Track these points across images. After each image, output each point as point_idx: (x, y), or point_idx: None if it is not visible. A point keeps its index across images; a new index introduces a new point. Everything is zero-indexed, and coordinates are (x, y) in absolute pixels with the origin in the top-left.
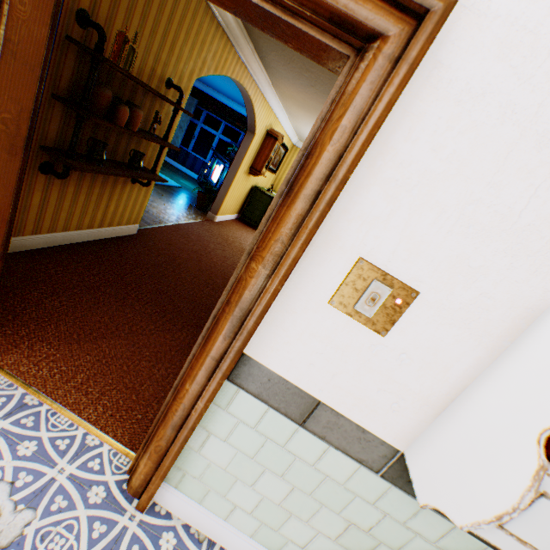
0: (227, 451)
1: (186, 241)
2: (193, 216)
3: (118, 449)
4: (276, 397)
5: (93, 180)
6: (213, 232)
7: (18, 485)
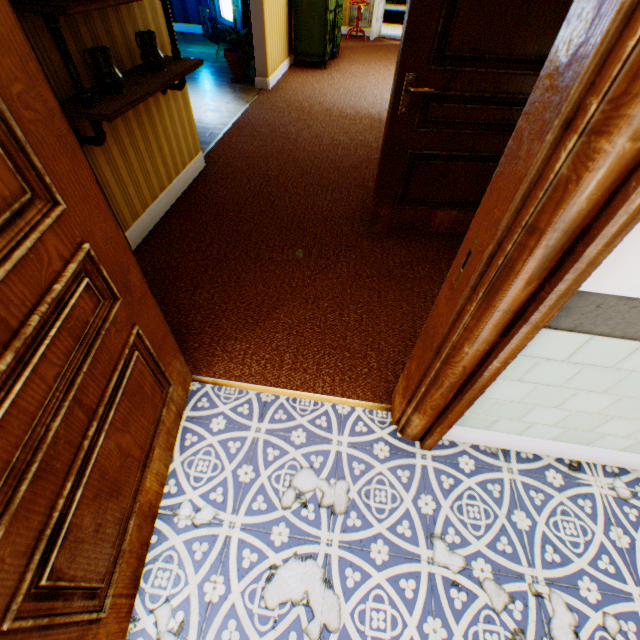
0: (520, 388)
1: (261, 141)
2: (241, 98)
3: (369, 408)
4: (607, 323)
5: (125, 123)
6: (279, 108)
7: (316, 467)
